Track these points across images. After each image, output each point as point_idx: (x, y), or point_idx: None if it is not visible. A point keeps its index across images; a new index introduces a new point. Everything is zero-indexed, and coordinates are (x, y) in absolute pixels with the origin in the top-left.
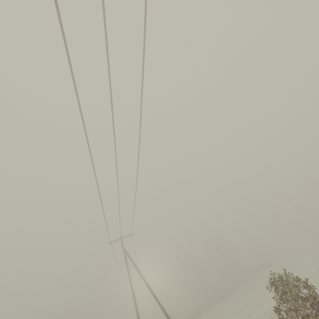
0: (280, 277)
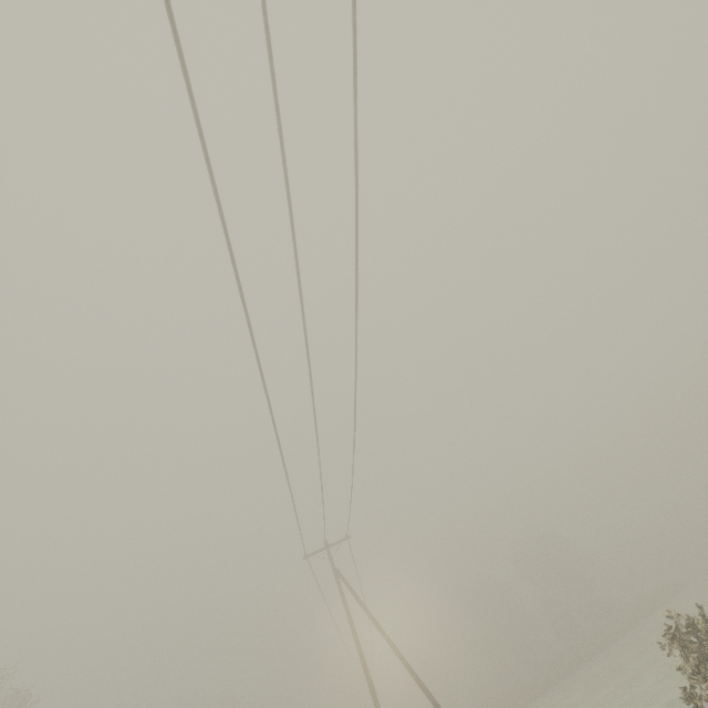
0: (690, 624)
